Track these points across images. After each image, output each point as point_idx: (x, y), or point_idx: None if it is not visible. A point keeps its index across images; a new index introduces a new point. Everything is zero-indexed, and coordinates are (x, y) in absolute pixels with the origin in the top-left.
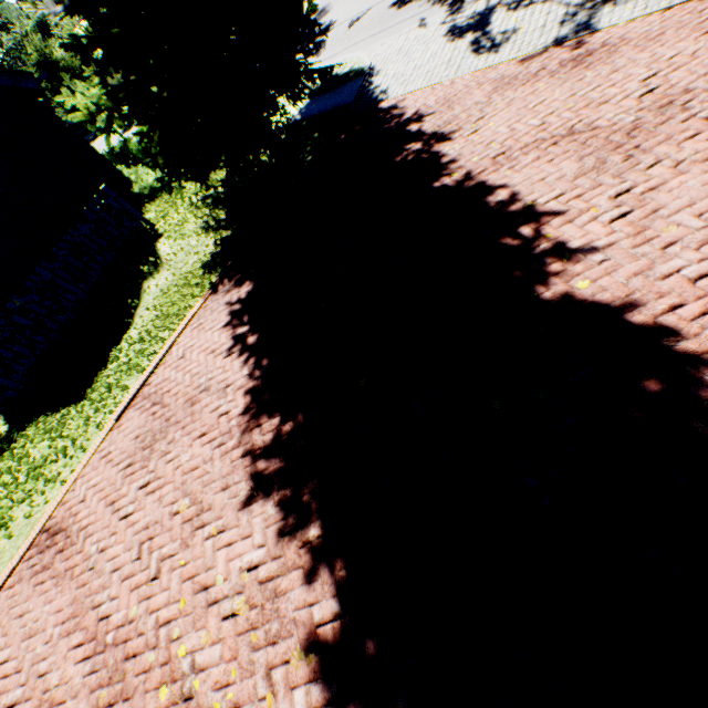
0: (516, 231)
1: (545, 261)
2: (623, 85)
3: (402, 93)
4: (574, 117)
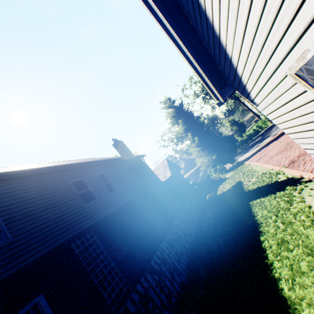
0: None
1: None
2: None
3: (250, 154)
4: None
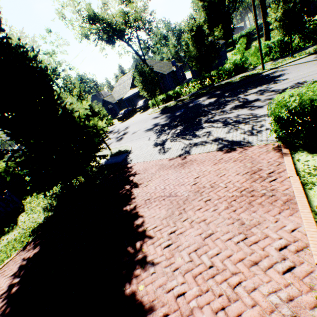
0: (135, 243)
1: (136, 266)
2: (189, 178)
3: (135, 162)
4: (173, 188)
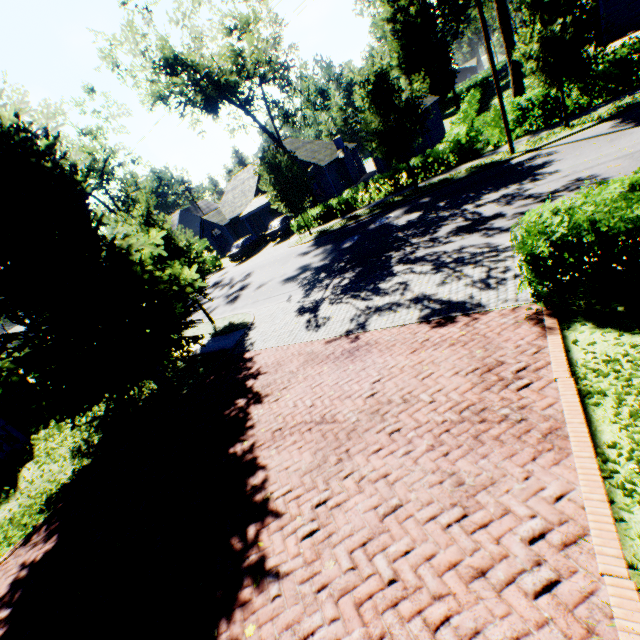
0: (246, 529)
1: (244, 580)
2: (363, 383)
3: (261, 347)
4: (329, 405)
